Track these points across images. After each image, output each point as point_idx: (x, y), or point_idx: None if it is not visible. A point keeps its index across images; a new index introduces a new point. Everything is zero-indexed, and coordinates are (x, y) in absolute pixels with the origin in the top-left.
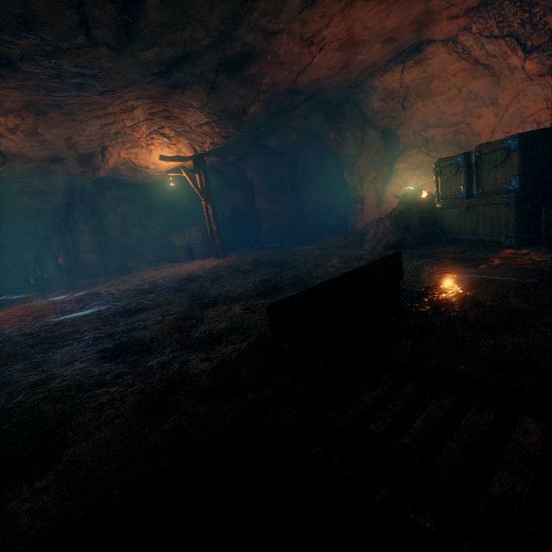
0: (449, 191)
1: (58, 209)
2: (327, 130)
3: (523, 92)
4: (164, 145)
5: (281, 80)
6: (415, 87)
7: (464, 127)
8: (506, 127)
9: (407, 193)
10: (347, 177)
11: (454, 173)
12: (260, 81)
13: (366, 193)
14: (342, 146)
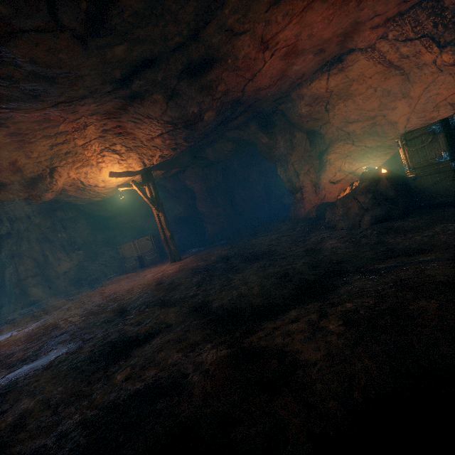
0: (423, 159)
1: None
2: (260, 136)
3: (434, 83)
4: (114, 161)
5: (232, 88)
6: (337, 91)
7: (380, 119)
8: (420, 113)
9: (366, 171)
10: (281, 173)
11: (430, 141)
12: (216, 88)
13: (304, 183)
14: (275, 148)
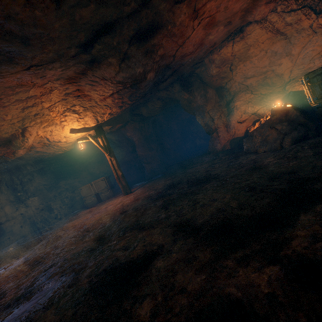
0: None
1: None
2: (183, 94)
3: (309, 42)
4: (74, 120)
5: (167, 53)
6: (238, 55)
7: (270, 73)
8: (299, 66)
9: (275, 107)
10: (199, 120)
11: None
12: (157, 52)
13: (218, 125)
14: (194, 101)
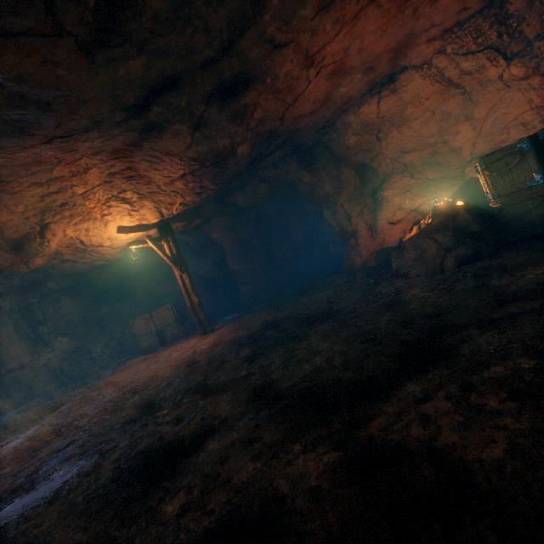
0: (510, 184)
1: None
2: (301, 174)
3: (500, 101)
4: (124, 213)
5: (270, 115)
6: (389, 117)
7: (441, 146)
8: (487, 136)
9: (438, 205)
10: (329, 216)
11: (517, 163)
12: (251, 115)
13: (358, 227)
14: (319, 187)
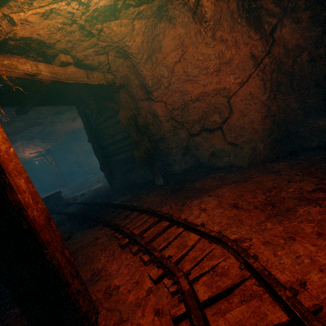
0: None
1: None
2: None
3: None
4: (30, 150)
5: (67, 131)
6: None
7: None
8: None
9: None
10: None
11: None
12: (59, 134)
13: None
14: None
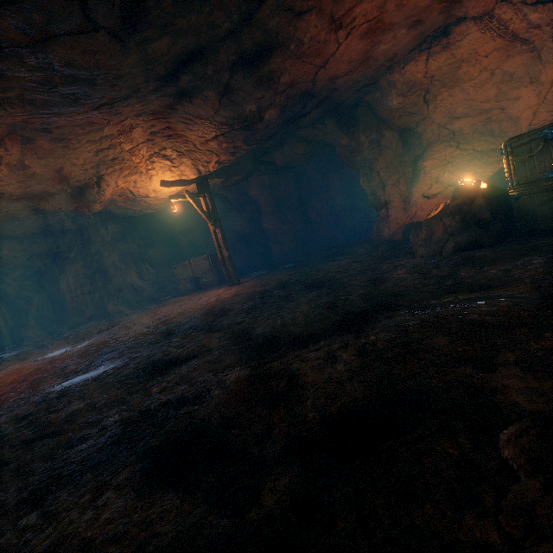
0: (530, 172)
1: (50, 252)
2: (339, 136)
3: None
4: (165, 168)
5: (299, 78)
6: (440, 76)
7: (497, 113)
8: (552, 105)
9: (461, 186)
10: (364, 183)
11: (539, 150)
12: (278, 80)
13: (391, 197)
14: (357, 151)
